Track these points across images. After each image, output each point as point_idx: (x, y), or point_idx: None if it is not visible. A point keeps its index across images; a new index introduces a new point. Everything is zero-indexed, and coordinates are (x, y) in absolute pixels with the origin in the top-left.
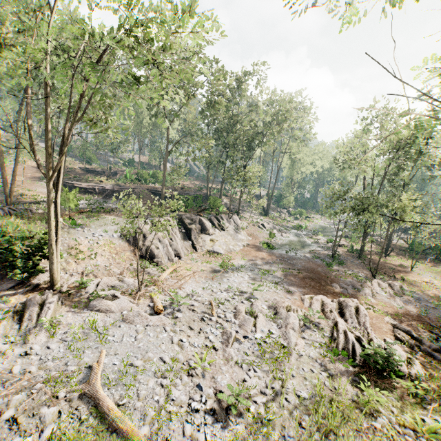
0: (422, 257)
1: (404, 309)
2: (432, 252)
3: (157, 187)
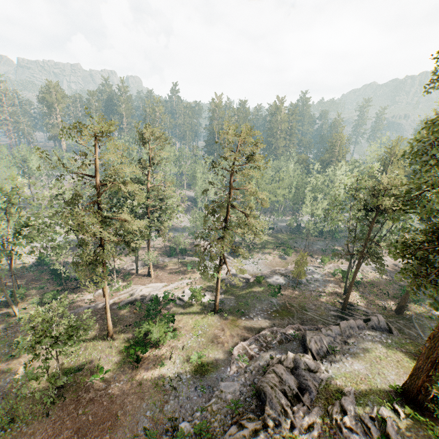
0: (174, 255)
1: (70, 261)
2: (176, 254)
3: None
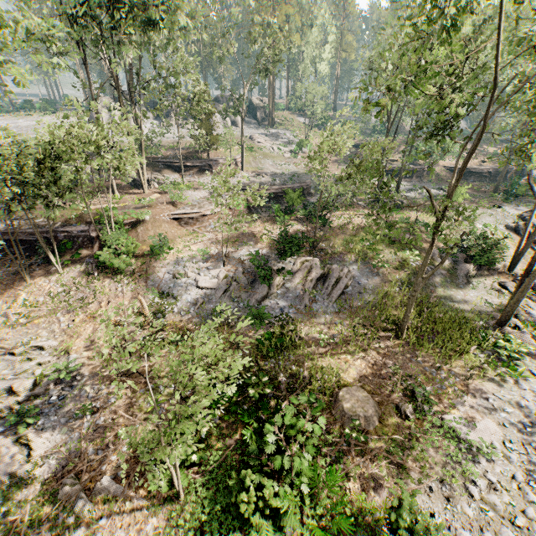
0: None
1: None
2: None
3: (453, 163)
